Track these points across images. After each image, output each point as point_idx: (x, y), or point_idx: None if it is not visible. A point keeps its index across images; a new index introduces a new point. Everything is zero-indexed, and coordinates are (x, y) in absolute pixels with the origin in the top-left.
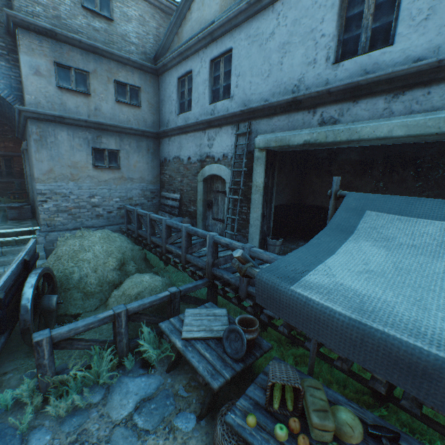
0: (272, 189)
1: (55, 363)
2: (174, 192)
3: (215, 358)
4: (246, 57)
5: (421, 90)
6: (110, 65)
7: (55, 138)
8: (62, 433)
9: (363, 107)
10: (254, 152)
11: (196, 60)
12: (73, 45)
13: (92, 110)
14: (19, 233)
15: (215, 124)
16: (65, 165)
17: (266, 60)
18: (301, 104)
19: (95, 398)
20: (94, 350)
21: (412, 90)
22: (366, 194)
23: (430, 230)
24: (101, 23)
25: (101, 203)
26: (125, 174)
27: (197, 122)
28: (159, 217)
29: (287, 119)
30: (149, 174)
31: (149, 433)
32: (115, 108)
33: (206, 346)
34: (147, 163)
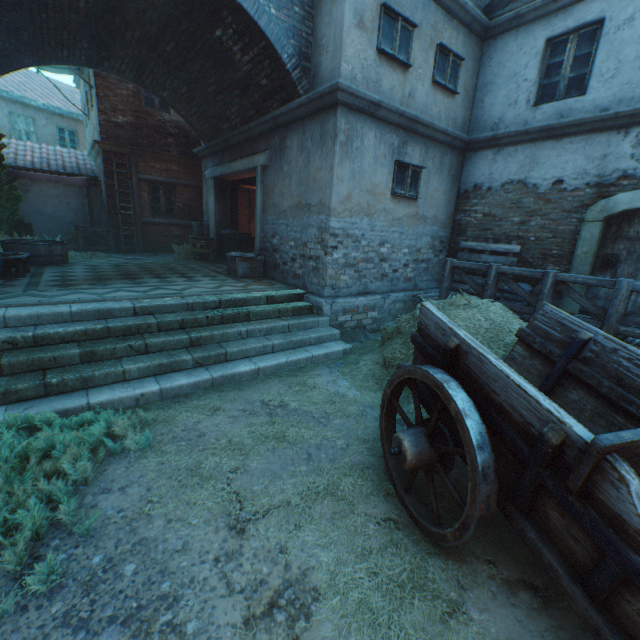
0: None
1: None
2: (493, 242)
3: None
4: None
5: None
6: (437, 15)
7: (361, 142)
8: None
9: None
10: None
11: None
12: None
13: (404, 97)
14: (287, 297)
15: None
16: (363, 188)
17: None
18: None
19: None
20: None
21: None
22: None
23: None
24: None
25: (388, 255)
26: (419, 210)
27: (616, 114)
28: (600, 278)
29: None
30: (442, 212)
31: None
32: (429, 95)
33: None
34: (444, 192)
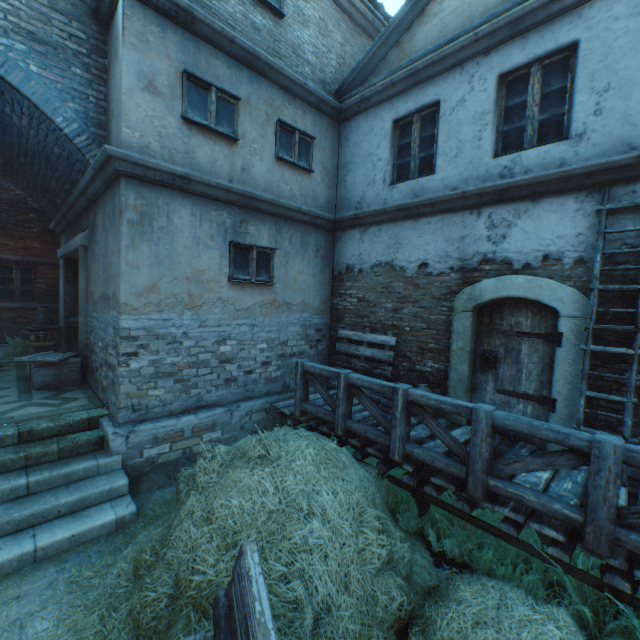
0: None
1: None
2: (371, 331)
3: None
4: (634, 49)
5: None
6: (272, 92)
7: (168, 220)
8: None
9: None
10: None
11: (453, 81)
12: (217, 46)
13: (236, 171)
14: (65, 427)
15: (520, 193)
16: (179, 275)
17: None
18: None
19: None
20: None
21: None
22: None
23: None
24: (264, 18)
25: (235, 354)
26: (279, 296)
27: (464, 193)
28: (454, 403)
29: None
30: (315, 296)
31: None
32: (273, 171)
33: None
34: (314, 274)
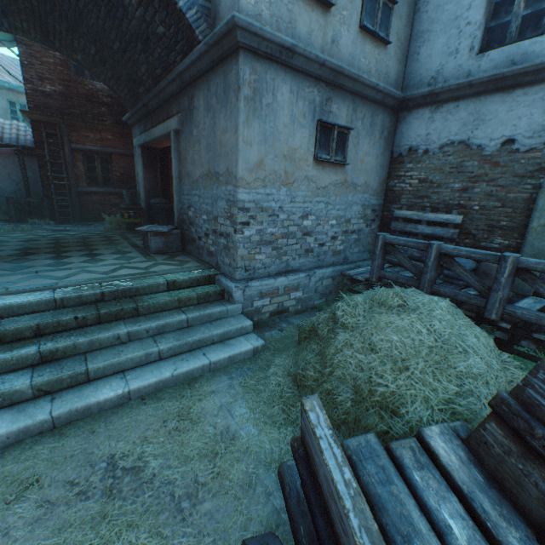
0: None
1: None
2: (430, 211)
3: None
4: None
5: None
6: None
7: (273, 97)
8: None
9: None
10: None
11: None
12: None
13: (326, 44)
14: (194, 281)
15: None
16: (278, 153)
17: None
18: None
19: None
20: None
21: None
22: None
23: None
24: None
25: (313, 228)
26: (348, 177)
27: None
28: None
29: None
30: (374, 178)
31: None
32: (356, 44)
33: None
34: (376, 156)
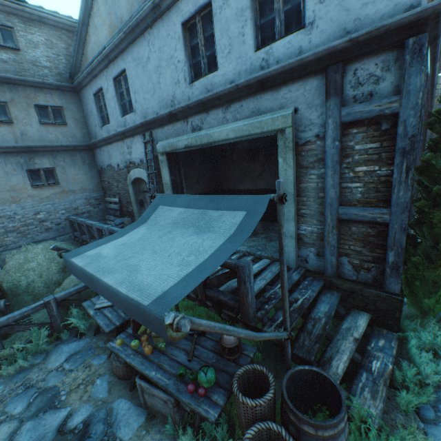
0: (181, 184)
1: (2, 343)
2: (115, 197)
3: (114, 316)
4: (136, 77)
5: (238, 103)
6: (27, 91)
7: None
8: (13, 383)
9: (213, 117)
10: (158, 156)
11: (103, 79)
12: None
13: (18, 136)
14: None
15: (128, 134)
16: (3, 190)
17: (150, 80)
18: (177, 116)
19: (38, 360)
20: (33, 330)
21: (234, 104)
22: (164, 194)
23: (175, 214)
24: (8, 54)
25: (47, 218)
26: (66, 188)
27: (114, 134)
28: (91, 223)
29: (173, 128)
30: (90, 184)
31: (73, 371)
32: (42, 130)
33: (111, 310)
34: (86, 173)
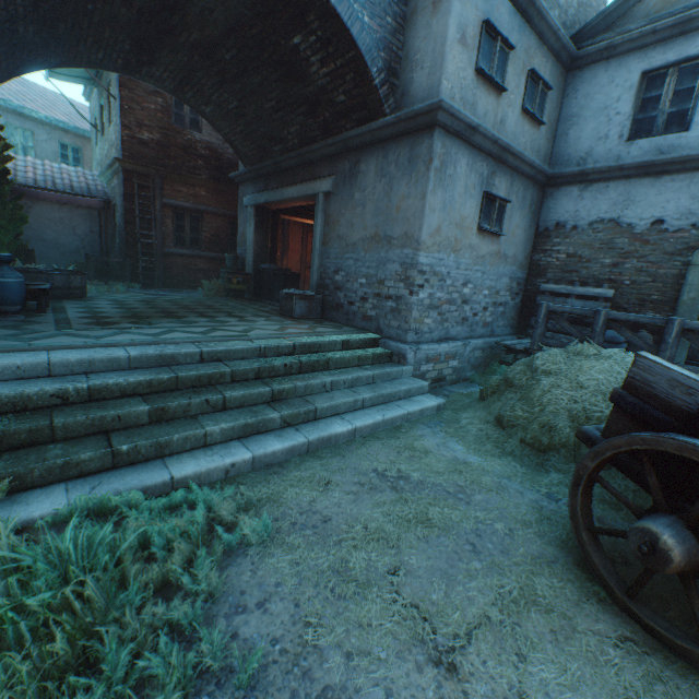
0: None
1: None
2: (579, 285)
3: None
4: None
5: None
6: (529, 40)
7: (453, 169)
8: None
9: None
10: None
11: None
12: None
13: (496, 123)
14: (362, 342)
15: None
16: (452, 221)
17: None
18: None
19: None
20: None
21: None
22: None
23: None
24: None
25: (470, 297)
26: (501, 248)
27: None
28: None
29: None
30: (521, 251)
31: None
32: (517, 124)
33: None
34: (524, 229)
